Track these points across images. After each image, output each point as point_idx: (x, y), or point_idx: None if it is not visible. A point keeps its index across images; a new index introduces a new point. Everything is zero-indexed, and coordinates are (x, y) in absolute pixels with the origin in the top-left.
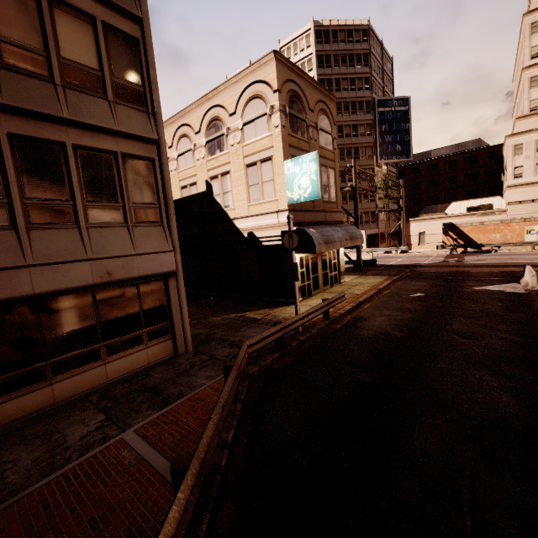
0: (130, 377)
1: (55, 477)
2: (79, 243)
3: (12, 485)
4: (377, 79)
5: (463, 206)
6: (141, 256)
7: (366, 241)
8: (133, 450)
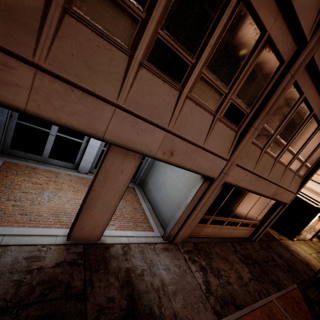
0: (236, 240)
1: (258, 306)
2: (281, 175)
3: (240, 294)
4: None
5: None
6: (287, 191)
7: None
8: (288, 319)
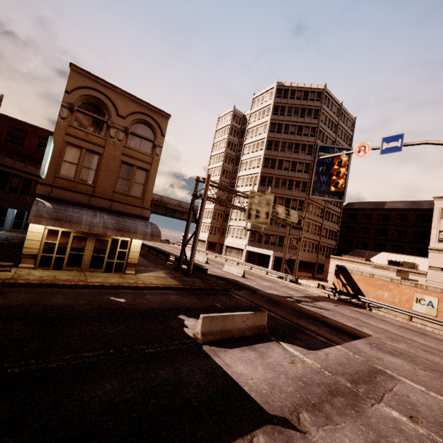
0: None
1: None
2: None
3: None
4: (326, 130)
5: (390, 258)
6: None
7: (272, 262)
8: None
